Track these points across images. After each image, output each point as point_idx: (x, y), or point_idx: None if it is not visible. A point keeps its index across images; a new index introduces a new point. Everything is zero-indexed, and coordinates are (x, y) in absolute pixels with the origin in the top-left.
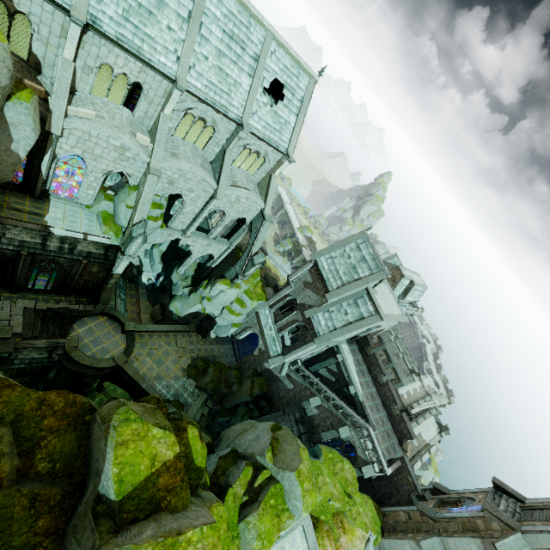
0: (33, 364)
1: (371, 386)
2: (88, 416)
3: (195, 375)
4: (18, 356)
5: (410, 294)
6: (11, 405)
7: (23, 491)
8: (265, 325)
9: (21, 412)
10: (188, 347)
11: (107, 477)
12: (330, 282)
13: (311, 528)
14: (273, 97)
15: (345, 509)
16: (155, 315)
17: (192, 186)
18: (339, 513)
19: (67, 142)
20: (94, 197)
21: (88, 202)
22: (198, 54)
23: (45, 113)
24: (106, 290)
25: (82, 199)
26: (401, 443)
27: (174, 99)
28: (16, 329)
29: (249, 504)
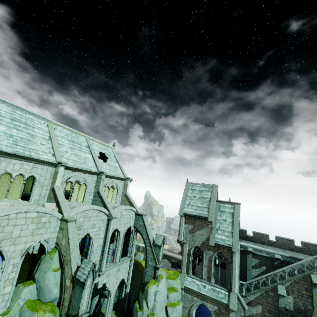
0: None
1: (276, 248)
2: None
3: None
4: None
5: None
6: None
7: None
8: (198, 288)
9: None
10: None
11: None
12: (202, 213)
13: None
14: None
15: None
16: None
17: (94, 222)
18: None
19: None
20: (12, 293)
21: (3, 308)
22: (61, 151)
23: None
24: None
25: None
26: None
27: (60, 173)
28: None
29: None
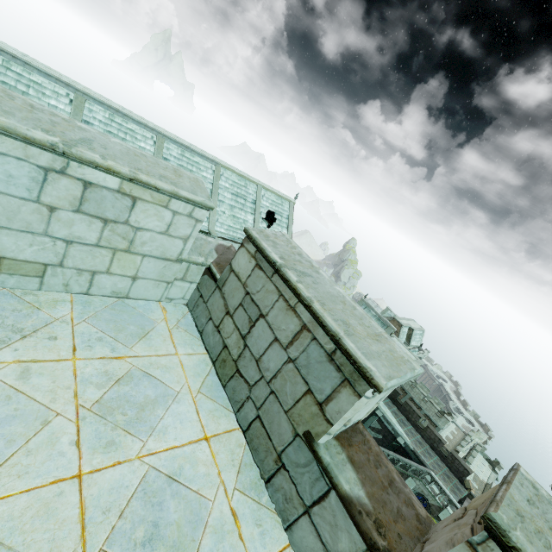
0: None
1: (415, 433)
2: None
3: None
4: None
5: (412, 339)
6: None
7: None
8: None
9: None
10: None
11: None
12: None
13: None
14: (266, 220)
15: None
16: None
17: None
18: None
19: None
20: None
21: None
22: (219, 212)
23: None
24: None
25: None
26: (462, 482)
27: None
28: None
29: None
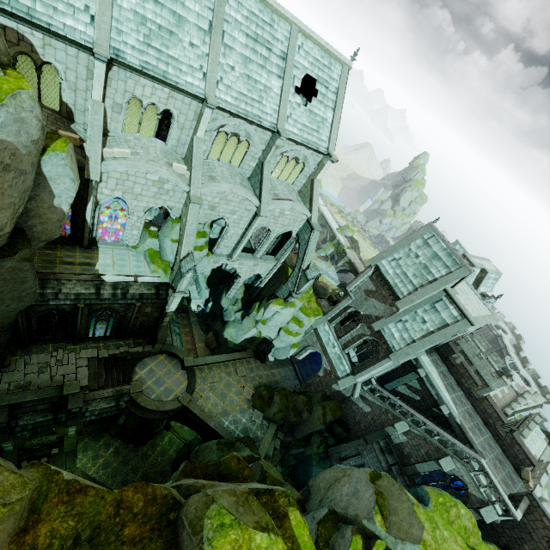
0: (103, 414)
1: (465, 402)
2: (172, 513)
3: (261, 406)
4: (88, 408)
5: (483, 284)
6: (85, 517)
7: None
8: (326, 342)
9: (97, 524)
10: (249, 375)
11: None
12: (398, 288)
13: None
14: (304, 96)
15: None
16: (210, 343)
17: (234, 208)
18: None
19: (107, 186)
20: (139, 236)
21: (133, 242)
22: (223, 66)
23: (83, 161)
24: (161, 328)
25: (127, 241)
26: (519, 470)
27: (205, 119)
28: (83, 382)
29: None
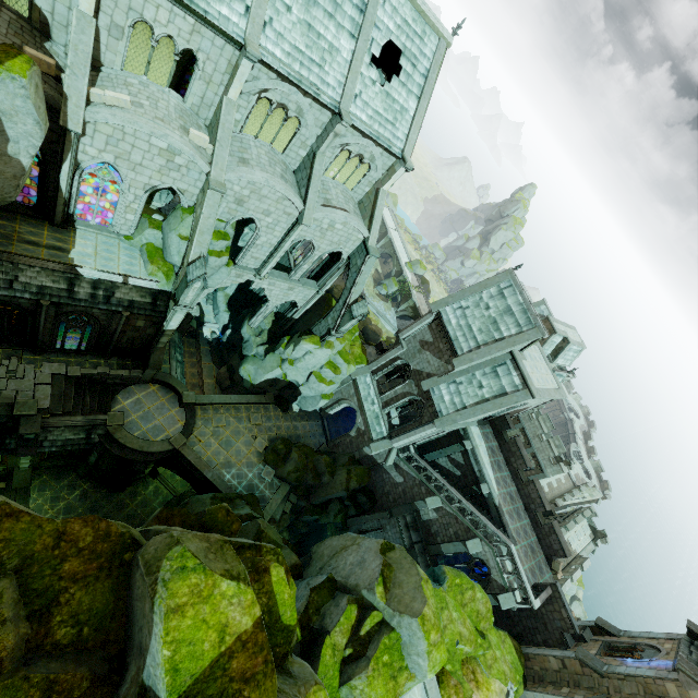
0: (68, 447)
1: (510, 483)
2: (129, 554)
3: (274, 462)
4: (48, 437)
5: (562, 355)
6: (14, 544)
7: (33, 678)
8: (365, 397)
9: (29, 554)
10: (264, 424)
11: (155, 662)
12: (459, 342)
13: (434, 685)
14: (384, 72)
15: (477, 653)
16: (222, 380)
17: (269, 207)
18: (469, 660)
19: (92, 143)
20: (136, 223)
21: (127, 231)
22: (276, 2)
23: (58, 100)
24: (156, 350)
25: (119, 227)
26: (550, 561)
27: (241, 74)
28: (43, 403)
29: (354, 659)
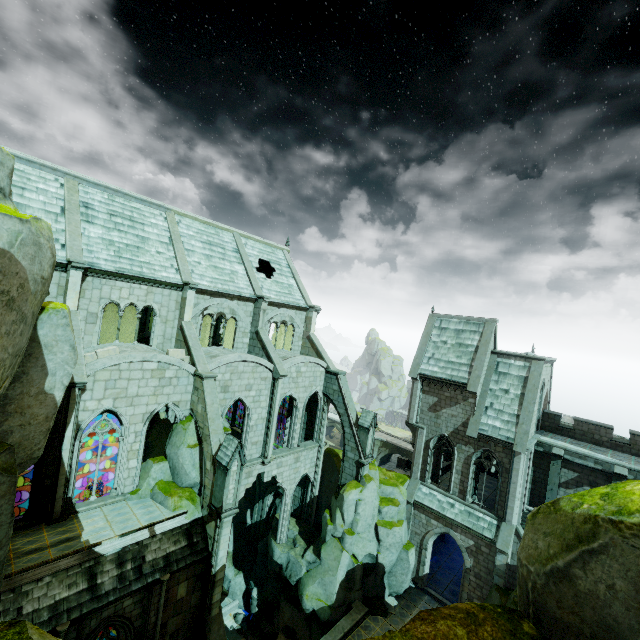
0: None
1: (625, 455)
2: (524, 625)
3: None
4: None
5: None
6: None
7: None
8: (440, 507)
9: None
10: None
11: None
12: (456, 376)
13: None
14: None
15: None
16: None
17: (249, 381)
18: None
19: (92, 396)
20: (139, 469)
21: (131, 485)
22: (191, 262)
23: None
24: (212, 625)
25: (122, 485)
26: None
27: (189, 301)
28: None
29: None
